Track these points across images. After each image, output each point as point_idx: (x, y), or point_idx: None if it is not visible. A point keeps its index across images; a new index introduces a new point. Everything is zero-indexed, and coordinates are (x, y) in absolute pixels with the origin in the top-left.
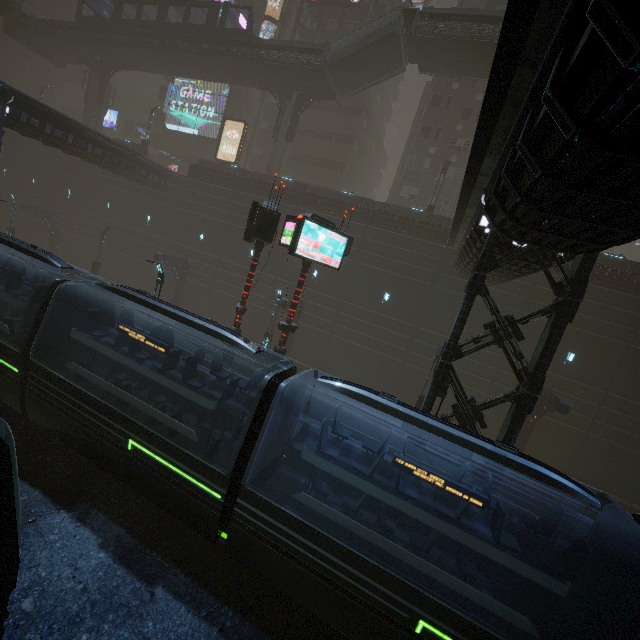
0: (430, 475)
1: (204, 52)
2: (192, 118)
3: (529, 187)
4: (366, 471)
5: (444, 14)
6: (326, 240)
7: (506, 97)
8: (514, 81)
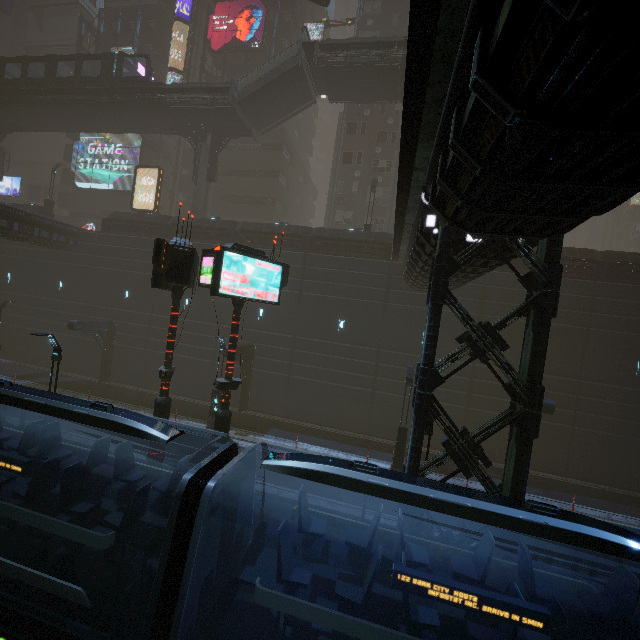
0: (454, 592)
1: (103, 103)
2: (105, 173)
3: (489, 153)
4: (356, 596)
5: (342, 44)
6: (256, 271)
7: (434, 48)
8: (442, 19)
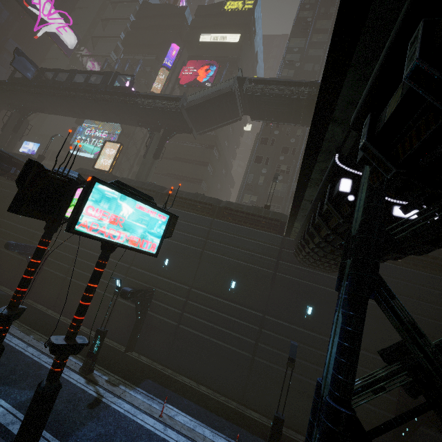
0: None
1: (96, 99)
2: (91, 147)
3: None
4: None
5: (265, 80)
6: (134, 214)
7: None
8: None
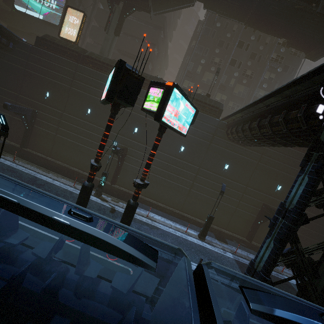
0: None
1: None
2: (38, 5)
3: None
4: None
5: None
6: (183, 110)
7: None
8: None
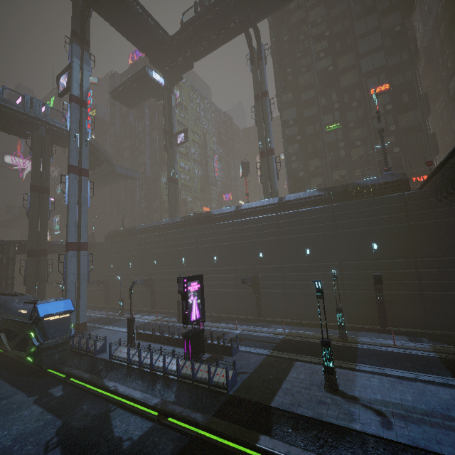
0: None
1: None
2: None
3: None
4: None
5: None
6: None
7: None
8: None
